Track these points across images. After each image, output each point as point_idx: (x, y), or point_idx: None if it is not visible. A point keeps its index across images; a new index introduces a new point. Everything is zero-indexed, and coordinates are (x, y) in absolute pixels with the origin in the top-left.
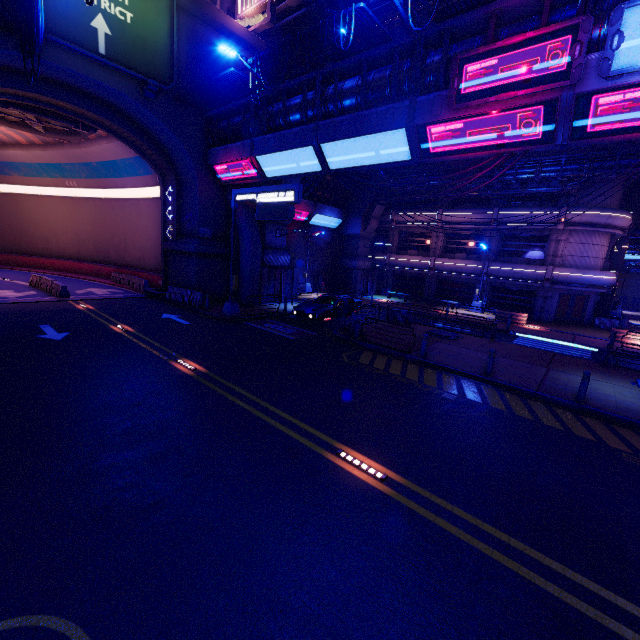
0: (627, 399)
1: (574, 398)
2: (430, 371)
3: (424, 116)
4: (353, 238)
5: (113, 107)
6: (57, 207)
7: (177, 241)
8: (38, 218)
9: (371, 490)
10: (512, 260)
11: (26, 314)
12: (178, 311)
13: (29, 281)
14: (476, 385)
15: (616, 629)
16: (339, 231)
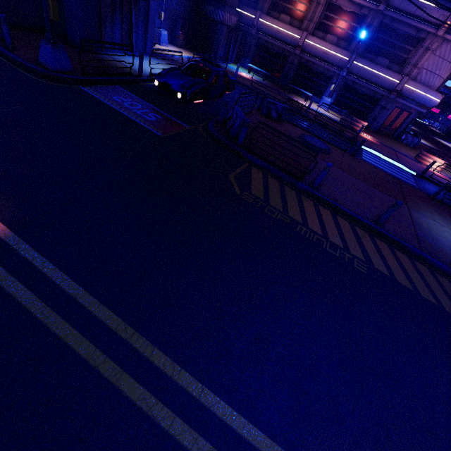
0: None
1: (448, 261)
2: (326, 212)
3: None
4: None
5: None
6: None
7: None
8: None
9: None
10: (376, 59)
11: None
12: None
13: None
14: (371, 238)
15: None
16: None
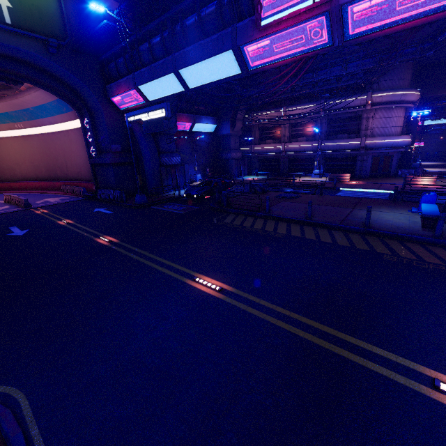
0: (400, 221)
1: (363, 225)
2: (271, 221)
3: (243, 38)
4: (226, 137)
5: (29, 64)
6: (14, 145)
7: (98, 157)
8: (3, 154)
9: (210, 297)
10: (337, 137)
11: (1, 221)
12: (106, 205)
13: (3, 199)
14: (300, 226)
15: (339, 352)
16: (216, 133)
